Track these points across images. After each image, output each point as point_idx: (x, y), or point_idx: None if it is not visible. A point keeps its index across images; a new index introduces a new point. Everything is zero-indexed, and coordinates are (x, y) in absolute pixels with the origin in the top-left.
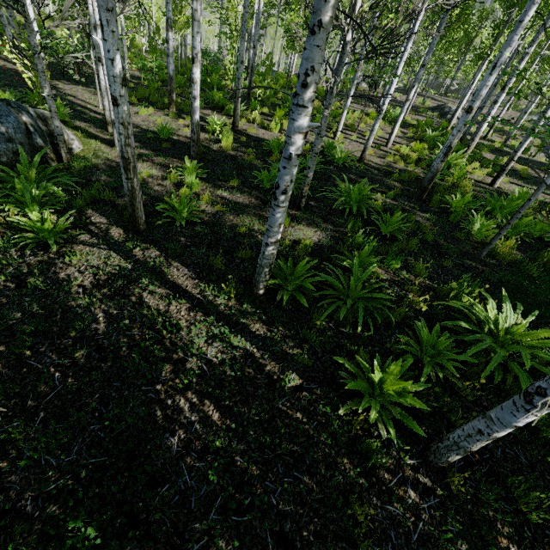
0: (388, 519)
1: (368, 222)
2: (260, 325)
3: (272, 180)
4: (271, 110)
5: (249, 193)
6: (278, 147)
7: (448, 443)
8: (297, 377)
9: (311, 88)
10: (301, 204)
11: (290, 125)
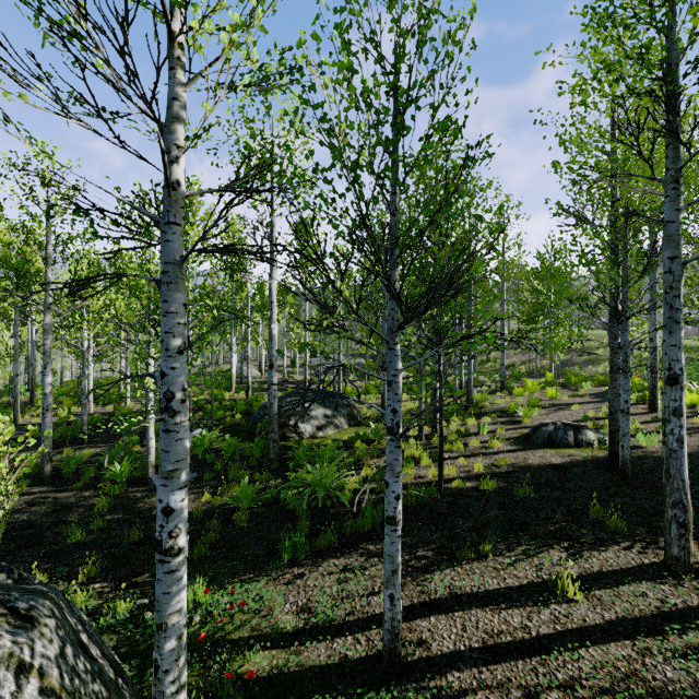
0: (120, 501)
1: (142, 435)
2: (48, 488)
3: (58, 436)
4: (60, 404)
5: (36, 449)
6: (65, 421)
7: (146, 467)
8: (75, 492)
9: (49, 368)
10: (84, 440)
11: (43, 383)
